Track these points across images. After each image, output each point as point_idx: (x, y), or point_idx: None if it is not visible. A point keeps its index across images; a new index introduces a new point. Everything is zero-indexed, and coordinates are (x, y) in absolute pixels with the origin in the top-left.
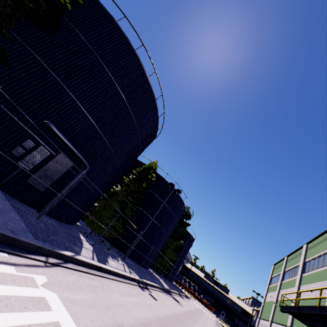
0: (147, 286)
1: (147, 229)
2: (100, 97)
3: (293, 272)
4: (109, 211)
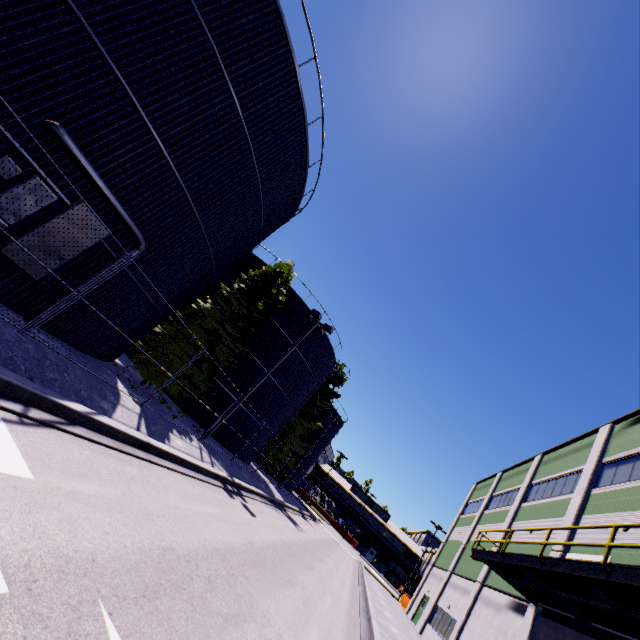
0: (241, 492)
1: (256, 392)
2: (183, 92)
3: (506, 499)
4: (183, 346)
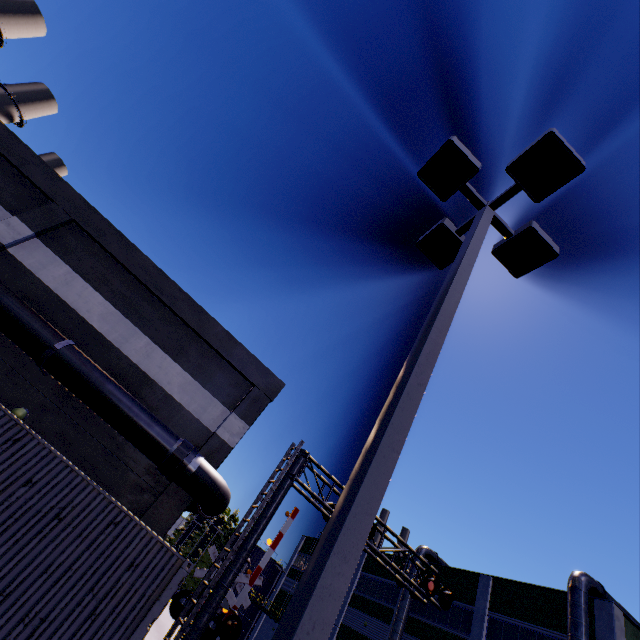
0: None
1: None
2: None
3: None
4: None
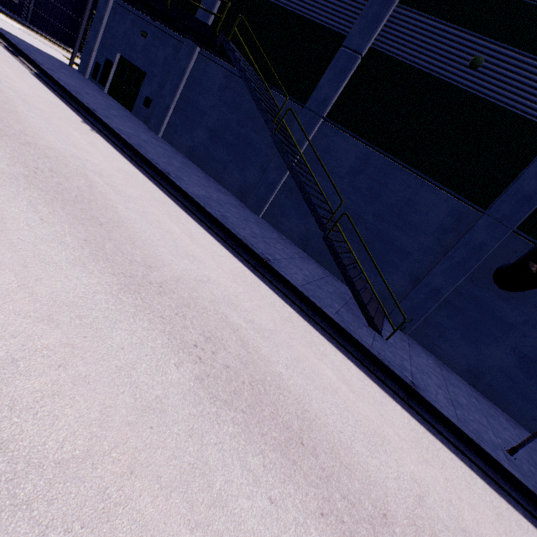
0: None
1: None
2: None
3: None
4: None
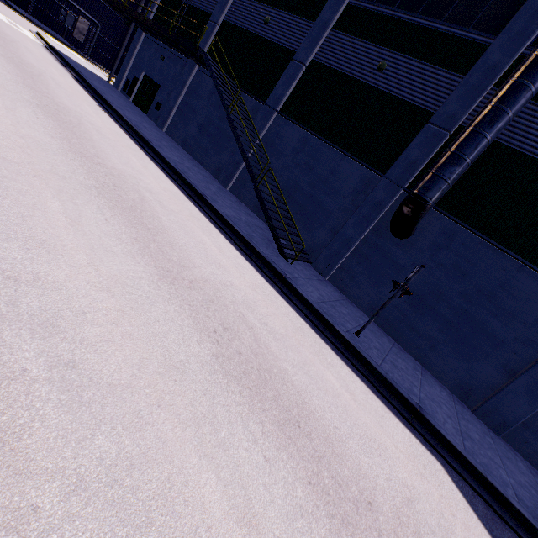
0: None
1: None
2: None
3: None
4: None
